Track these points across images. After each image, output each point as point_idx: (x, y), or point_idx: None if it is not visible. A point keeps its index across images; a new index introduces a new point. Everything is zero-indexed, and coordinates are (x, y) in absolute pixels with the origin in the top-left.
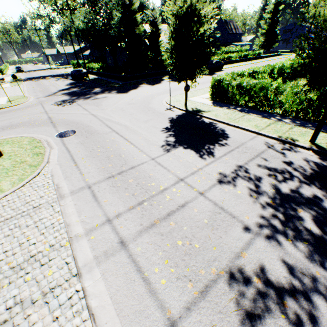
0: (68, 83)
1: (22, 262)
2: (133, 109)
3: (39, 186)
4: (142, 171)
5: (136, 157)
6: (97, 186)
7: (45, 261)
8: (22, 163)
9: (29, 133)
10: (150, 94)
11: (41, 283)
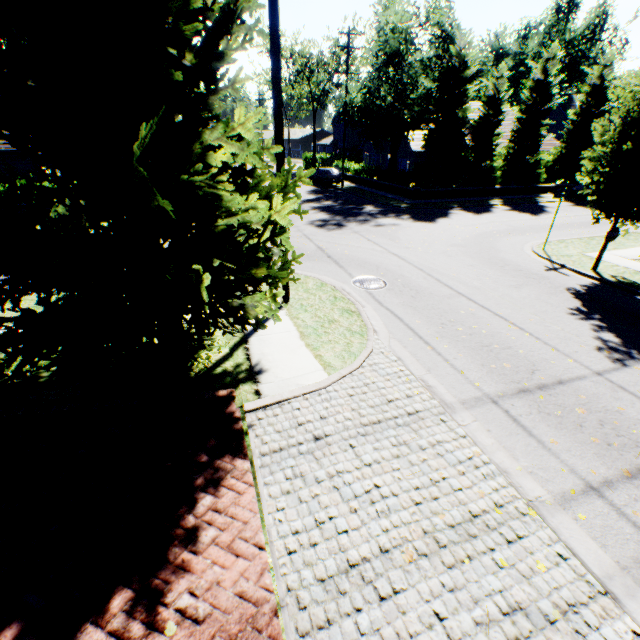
0: (307, 189)
1: (463, 522)
2: (469, 256)
3: (389, 373)
4: (593, 396)
5: (552, 359)
6: (509, 404)
7: (511, 536)
8: (331, 322)
9: (303, 269)
10: (487, 232)
11: (535, 582)
